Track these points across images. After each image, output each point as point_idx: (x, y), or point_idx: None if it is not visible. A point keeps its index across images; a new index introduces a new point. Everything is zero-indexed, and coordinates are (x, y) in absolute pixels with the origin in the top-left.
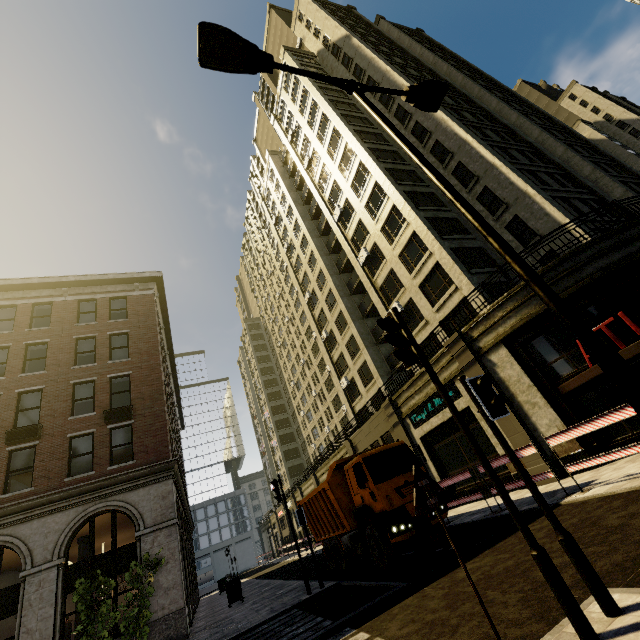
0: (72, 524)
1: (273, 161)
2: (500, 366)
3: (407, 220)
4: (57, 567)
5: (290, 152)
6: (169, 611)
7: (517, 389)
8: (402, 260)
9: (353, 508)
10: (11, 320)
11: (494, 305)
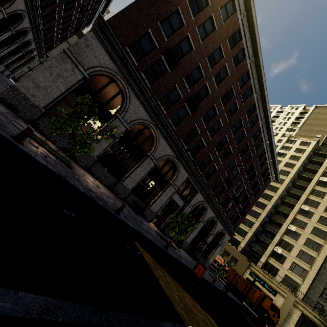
0: (221, 230)
1: (314, 145)
2: (294, 312)
3: (319, 255)
4: (213, 236)
5: (324, 163)
6: (210, 262)
7: (290, 319)
8: (300, 251)
9: (257, 301)
10: (260, 157)
11: (312, 309)
